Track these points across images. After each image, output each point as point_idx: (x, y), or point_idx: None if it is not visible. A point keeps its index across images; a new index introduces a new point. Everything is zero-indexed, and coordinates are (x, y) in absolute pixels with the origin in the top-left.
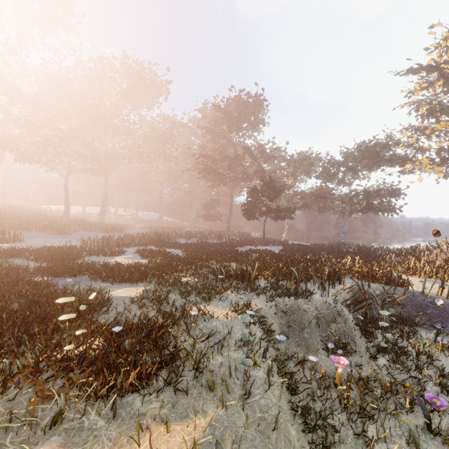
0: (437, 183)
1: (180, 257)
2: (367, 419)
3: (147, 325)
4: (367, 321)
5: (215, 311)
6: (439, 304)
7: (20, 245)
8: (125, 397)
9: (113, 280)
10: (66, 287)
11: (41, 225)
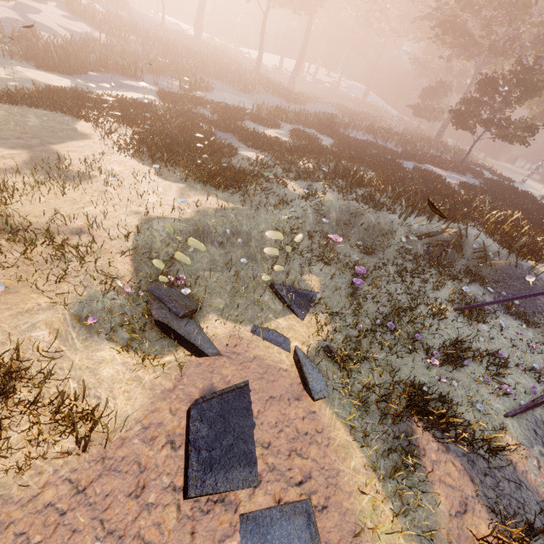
0: None
1: (320, 147)
2: (327, 266)
3: (242, 172)
4: (425, 255)
5: (293, 187)
6: (531, 283)
7: (210, 96)
8: (212, 188)
9: (249, 145)
10: (220, 139)
11: (231, 78)
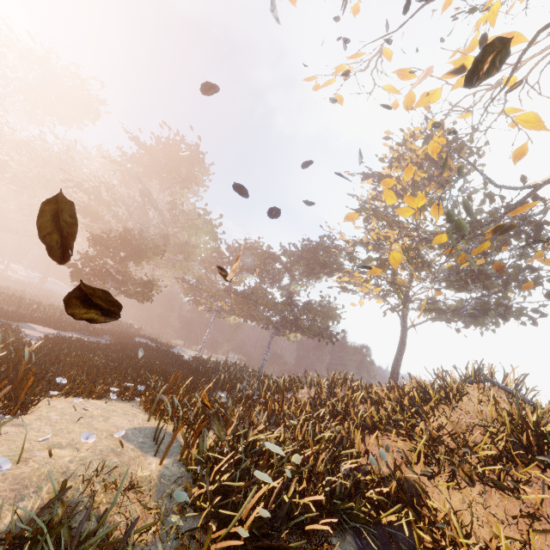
0: (384, 315)
1: None
2: None
3: None
4: None
5: None
6: None
7: None
8: None
9: None
10: None
11: None
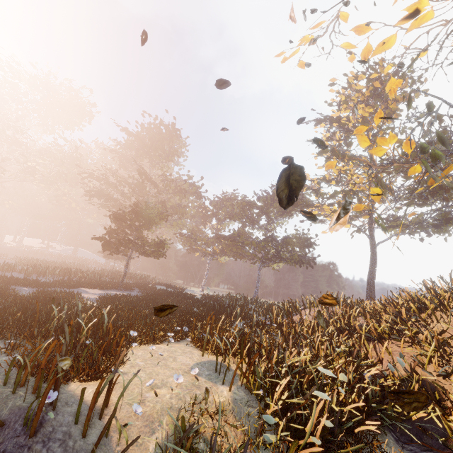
0: (352, 237)
1: None
2: None
3: None
4: None
5: None
6: None
7: None
8: None
9: None
10: None
11: None
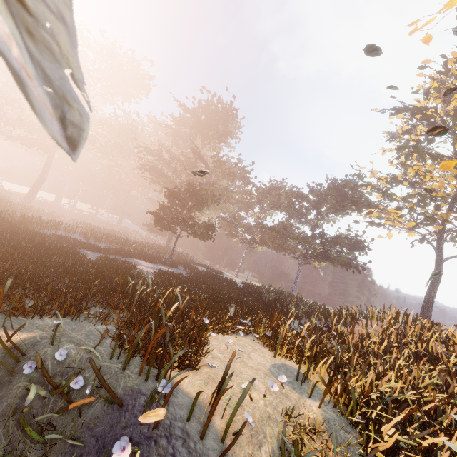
0: (411, 246)
1: None
2: None
3: None
4: None
5: None
6: None
7: None
8: None
9: None
10: None
11: None
